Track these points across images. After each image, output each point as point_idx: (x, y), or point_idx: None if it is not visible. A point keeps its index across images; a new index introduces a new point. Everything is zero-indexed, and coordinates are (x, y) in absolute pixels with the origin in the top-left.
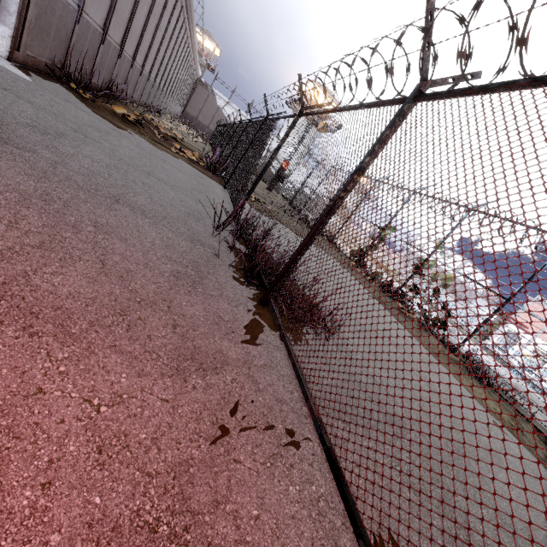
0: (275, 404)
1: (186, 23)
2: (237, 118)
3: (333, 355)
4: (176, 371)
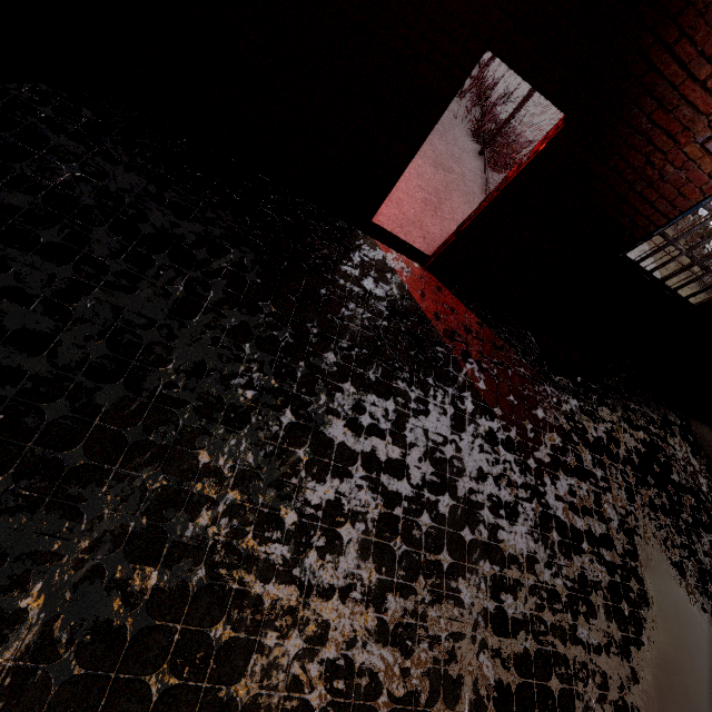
0: (472, 193)
1: None
2: None
3: None
4: (435, 167)
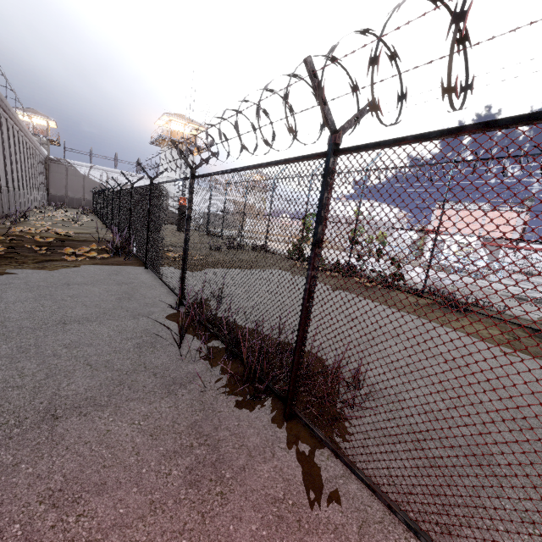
0: None
1: (3, 114)
2: (109, 177)
3: (380, 418)
4: None
